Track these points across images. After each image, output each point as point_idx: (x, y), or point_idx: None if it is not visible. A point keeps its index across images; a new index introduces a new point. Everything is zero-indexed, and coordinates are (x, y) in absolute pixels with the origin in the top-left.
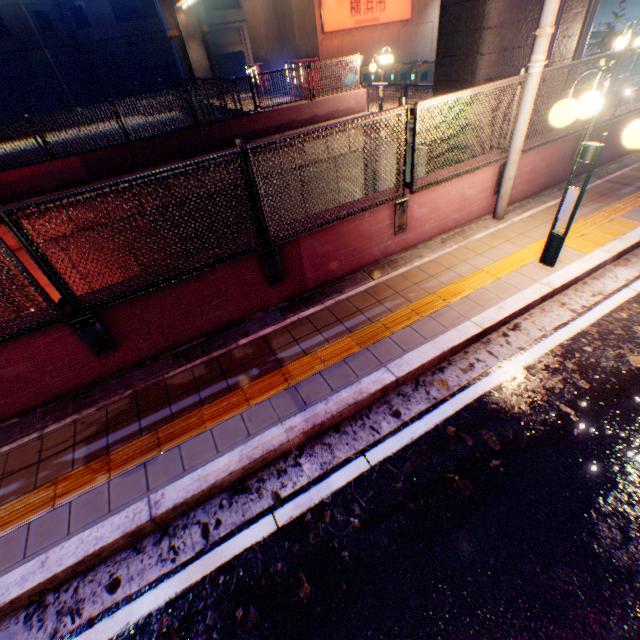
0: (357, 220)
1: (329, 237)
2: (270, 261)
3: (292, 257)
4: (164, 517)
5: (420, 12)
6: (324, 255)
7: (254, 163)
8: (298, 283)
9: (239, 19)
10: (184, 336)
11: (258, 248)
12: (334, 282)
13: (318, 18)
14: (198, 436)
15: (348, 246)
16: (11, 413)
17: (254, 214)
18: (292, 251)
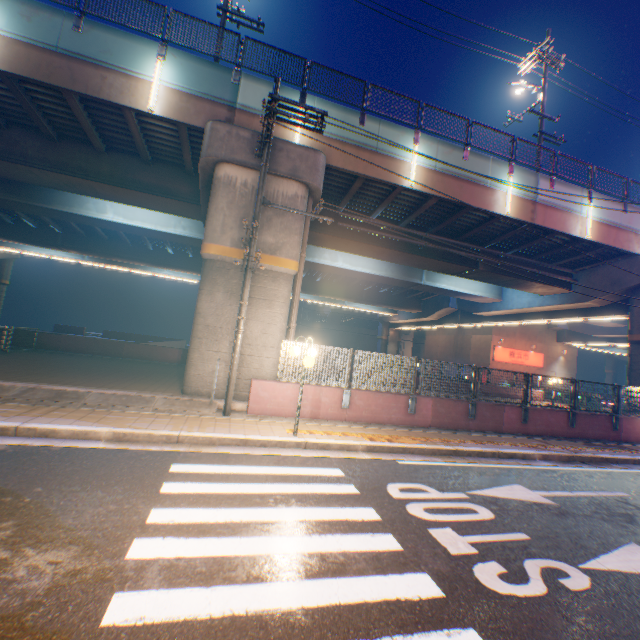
0: (637, 420)
1: (628, 422)
2: (614, 420)
3: (617, 423)
4: (638, 461)
5: (546, 365)
6: (626, 428)
7: (619, 389)
8: (617, 434)
9: (403, 338)
10: (584, 434)
11: (614, 413)
12: (629, 441)
13: (490, 353)
14: (627, 452)
15: (633, 429)
16: (542, 433)
17: (616, 402)
18: (618, 421)
